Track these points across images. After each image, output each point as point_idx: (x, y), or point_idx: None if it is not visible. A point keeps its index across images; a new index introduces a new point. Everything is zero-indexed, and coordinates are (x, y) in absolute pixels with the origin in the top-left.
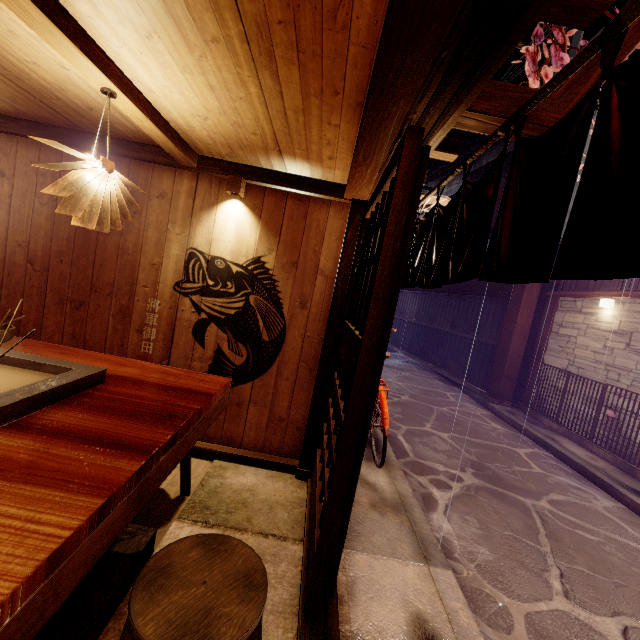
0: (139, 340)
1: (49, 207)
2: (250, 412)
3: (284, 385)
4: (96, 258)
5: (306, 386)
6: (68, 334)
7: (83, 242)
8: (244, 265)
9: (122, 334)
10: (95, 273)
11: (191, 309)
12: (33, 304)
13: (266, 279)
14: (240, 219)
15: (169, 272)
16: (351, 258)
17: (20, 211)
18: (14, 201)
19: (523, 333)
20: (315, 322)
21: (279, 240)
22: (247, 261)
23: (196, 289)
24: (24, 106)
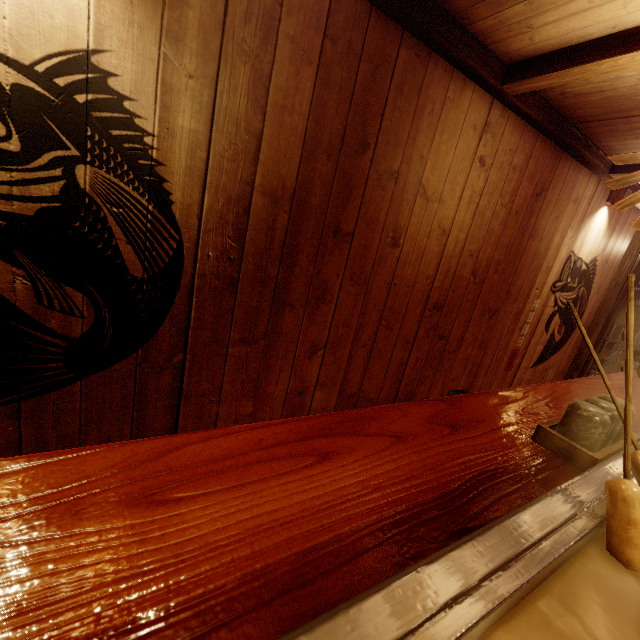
0: (517, 337)
1: (506, 209)
2: (549, 373)
3: (569, 350)
4: (518, 265)
5: (576, 347)
6: (478, 343)
7: (516, 249)
8: (588, 264)
9: (510, 334)
10: (513, 280)
11: (552, 304)
12: (462, 319)
13: (592, 274)
14: (601, 224)
15: (553, 274)
16: (639, 257)
17: (483, 213)
18: (482, 200)
19: None
20: (597, 302)
21: (609, 242)
22: (590, 260)
23: (560, 287)
24: (604, 100)
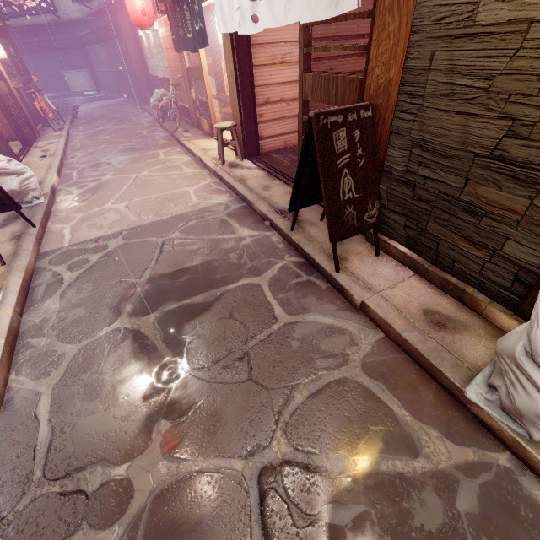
0: None
1: None
2: None
3: None
4: None
5: None
6: None
7: None
8: None
9: None
10: None
11: None
12: None
13: None
14: None
15: None
16: None
17: None
18: None
19: (137, 60)
20: None
21: None
22: None
23: None
24: None
